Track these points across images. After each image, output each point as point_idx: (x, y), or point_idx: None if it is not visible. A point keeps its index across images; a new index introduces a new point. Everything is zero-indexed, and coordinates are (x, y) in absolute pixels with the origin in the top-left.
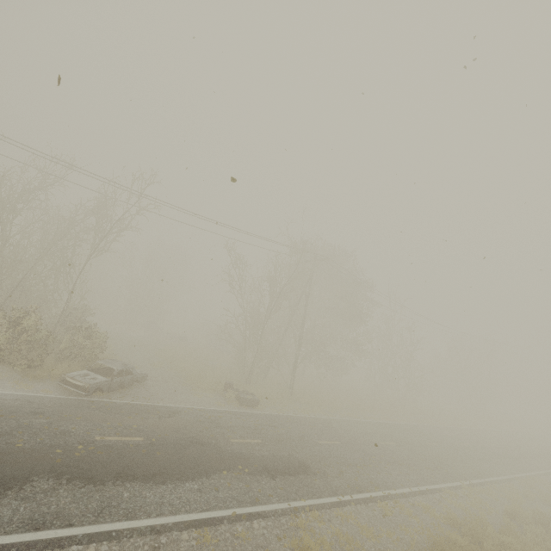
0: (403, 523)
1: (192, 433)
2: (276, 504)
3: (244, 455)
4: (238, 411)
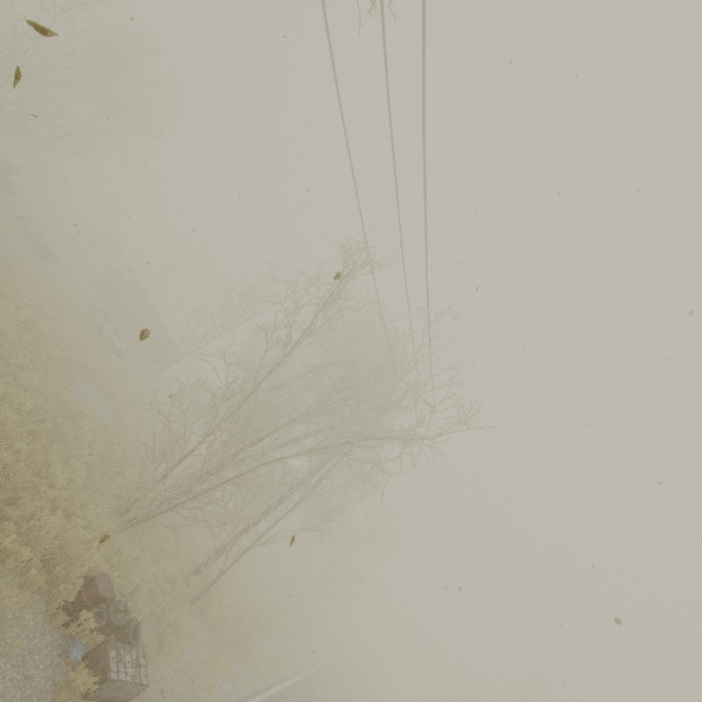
0: None
1: None
2: None
3: None
4: None
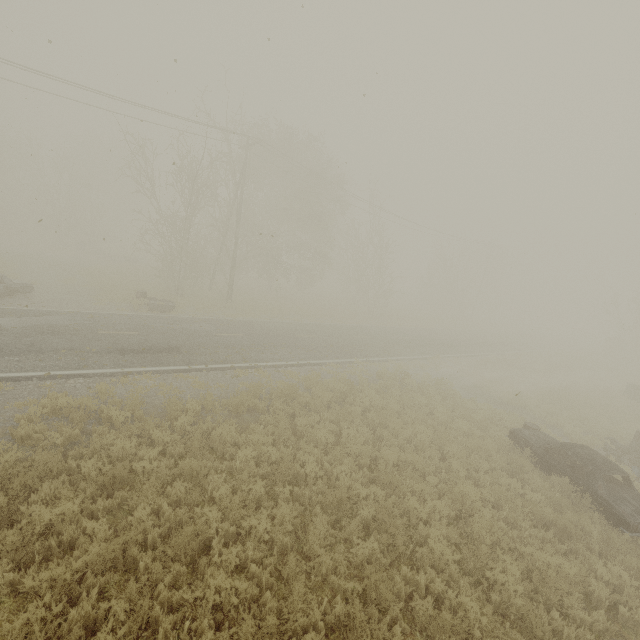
0: (250, 381)
1: (51, 327)
2: (108, 369)
3: (103, 341)
4: (139, 315)
